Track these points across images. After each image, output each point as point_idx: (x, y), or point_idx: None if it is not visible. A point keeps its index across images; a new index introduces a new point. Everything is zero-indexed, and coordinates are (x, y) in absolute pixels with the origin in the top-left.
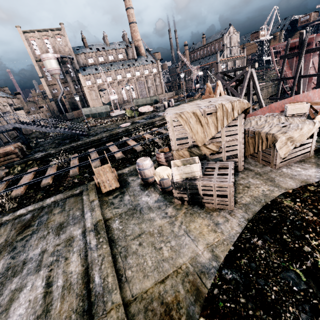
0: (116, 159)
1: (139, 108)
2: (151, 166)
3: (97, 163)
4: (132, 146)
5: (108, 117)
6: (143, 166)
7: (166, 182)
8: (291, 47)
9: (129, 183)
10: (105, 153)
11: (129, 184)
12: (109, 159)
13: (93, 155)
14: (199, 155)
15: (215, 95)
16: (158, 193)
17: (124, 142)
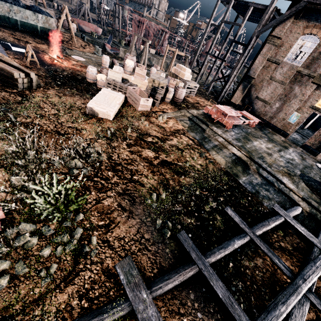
0: None
1: None
2: None
3: None
4: None
5: None
6: None
7: None
8: (139, 21)
9: None
10: None
11: None
12: None
13: None
14: None
15: None
16: None
17: None
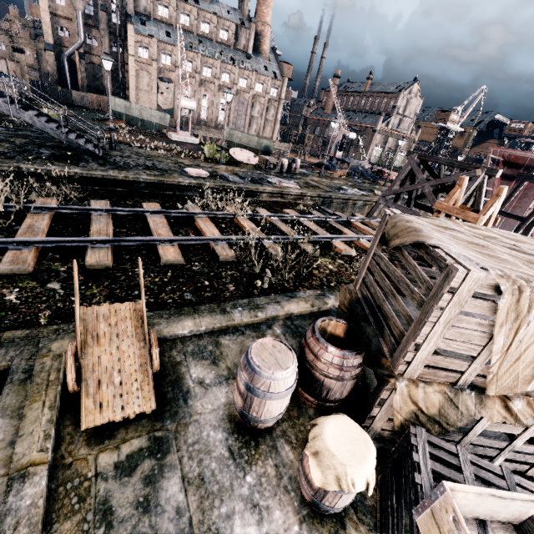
0: (159, 261)
1: (232, 148)
2: (294, 386)
3: (102, 257)
4: (210, 239)
5: (162, 137)
6: (269, 386)
7: (349, 497)
8: (515, 163)
9: (190, 394)
10: (139, 266)
11: (189, 403)
12: (139, 253)
13: (98, 224)
14: (466, 417)
15: (482, 218)
16: (294, 510)
17: (188, 216)
